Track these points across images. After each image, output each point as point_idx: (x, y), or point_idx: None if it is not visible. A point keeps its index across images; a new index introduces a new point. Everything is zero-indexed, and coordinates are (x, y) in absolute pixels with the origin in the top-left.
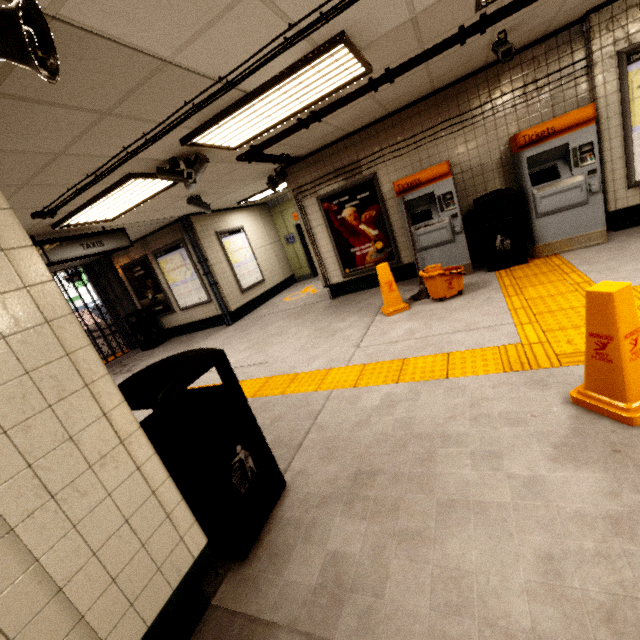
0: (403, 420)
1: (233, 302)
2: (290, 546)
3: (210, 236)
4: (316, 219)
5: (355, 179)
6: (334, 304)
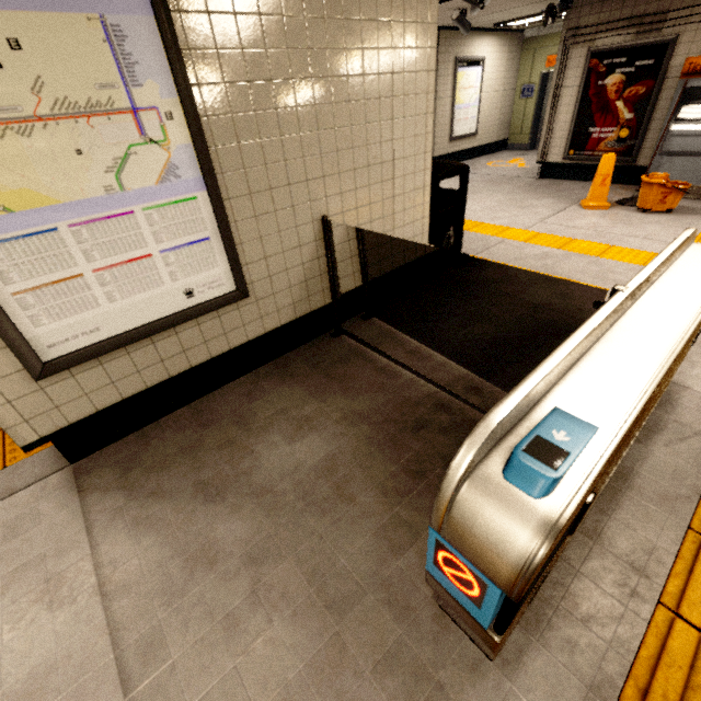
0: (548, 265)
1: (438, 148)
2: (456, 285)
3: (448, 62)
4: (573, 77)
5: (648, 37)
6: (537, 184)
